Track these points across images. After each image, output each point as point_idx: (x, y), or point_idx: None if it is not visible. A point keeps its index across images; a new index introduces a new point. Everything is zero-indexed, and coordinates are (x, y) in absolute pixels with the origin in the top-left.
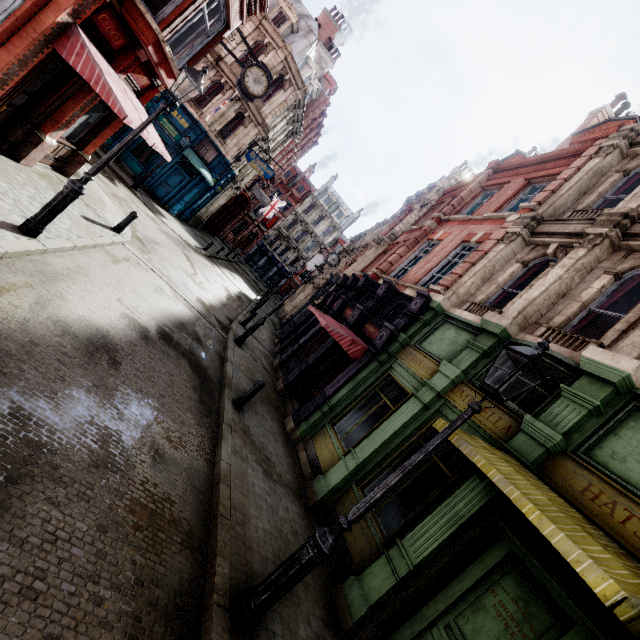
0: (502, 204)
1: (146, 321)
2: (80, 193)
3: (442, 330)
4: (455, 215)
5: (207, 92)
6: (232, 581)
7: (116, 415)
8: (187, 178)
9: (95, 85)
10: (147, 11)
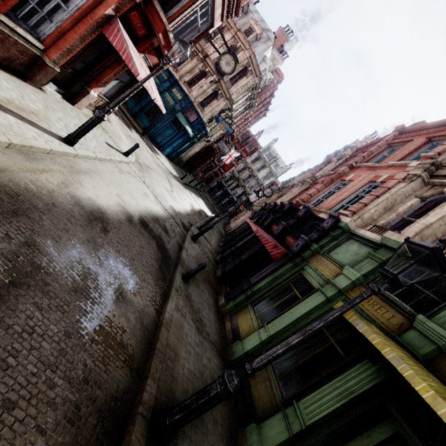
0: (405, 155)
1: (133, 211)
2: (102, 119)
3: (347, 244)
4: (365, 163)
5: (196, 77)
6: (156, 400)
7: (98, 262)
8: (176, 131)
9: (122, 54)
10: (161, 10)
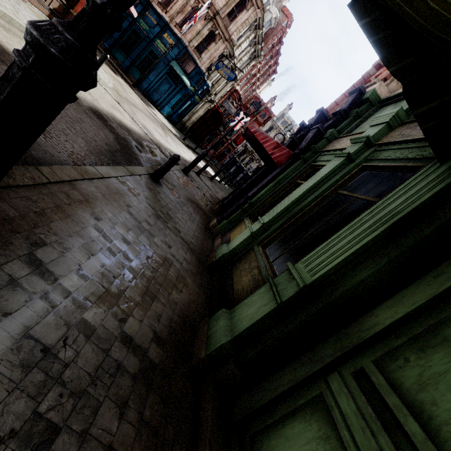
0: None
1: (82, 98)
2: None
3: (376, 114)
4: None
5: (188, 17)
6: None
7: None
8: (173, 86)
9: None
10: None
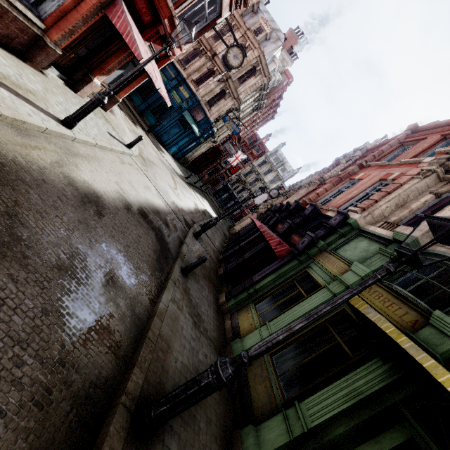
0: (418, 153)
1: (132, 200)
2: (102, 101)
3: (356, 241)
4: (375, 162)
5: (204, 76)
6: (143, 391)
7: (88, 244)
8: (182, 130)
9: (126, 37)
10: None
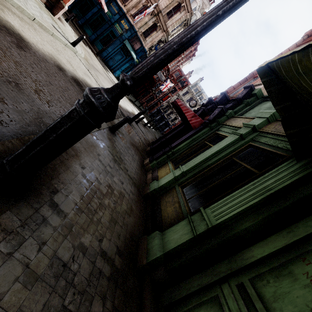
0: None
1: (67, 69)
2: None
3: (260, 105)
4: None
5: (140, 11)
6: None
7: None
8: (124, 57)
9: None
10: None
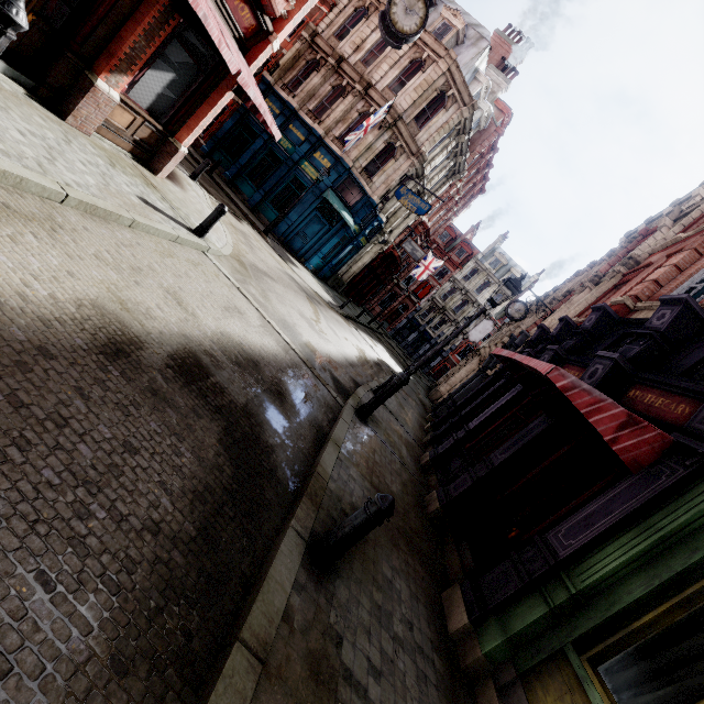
0: None
1: (155, 332)
2: (3, 14)
3: None
4: None
5: (353, 127)
6: None
7: None
8: (326, 226)
9: None
10: None
